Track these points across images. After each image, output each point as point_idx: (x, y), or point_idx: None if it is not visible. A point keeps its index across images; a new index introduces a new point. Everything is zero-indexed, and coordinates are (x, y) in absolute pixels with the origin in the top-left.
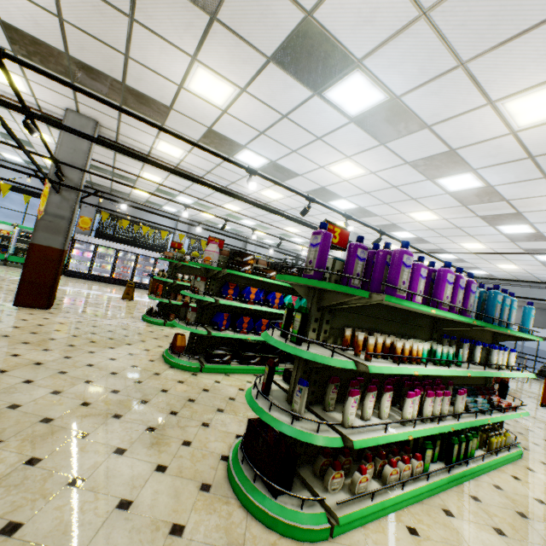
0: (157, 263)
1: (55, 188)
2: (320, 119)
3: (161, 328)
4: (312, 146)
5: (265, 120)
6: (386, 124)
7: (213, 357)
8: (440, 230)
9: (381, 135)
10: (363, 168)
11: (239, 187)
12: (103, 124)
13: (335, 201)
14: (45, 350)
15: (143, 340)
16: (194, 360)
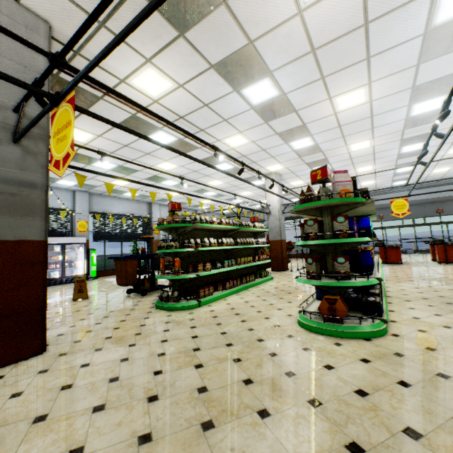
0: (64, 249)
1: (29, 128)
2: (399, 29)
3: (204, 309)
4: (350, 69)
5: (337, 30)
6: (449, 37)
7: (381, 307)
8: (356, 158)
9: (430, 52)
10: (368, 96)
11: (203, 136)
12: (58, 31)
13: (298, 141)
14: (263, 415)
15: (249, 329)
16: (368, 319)
